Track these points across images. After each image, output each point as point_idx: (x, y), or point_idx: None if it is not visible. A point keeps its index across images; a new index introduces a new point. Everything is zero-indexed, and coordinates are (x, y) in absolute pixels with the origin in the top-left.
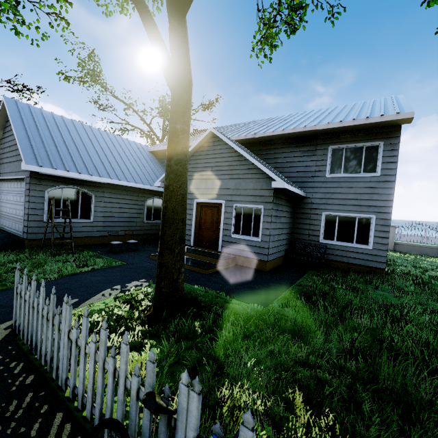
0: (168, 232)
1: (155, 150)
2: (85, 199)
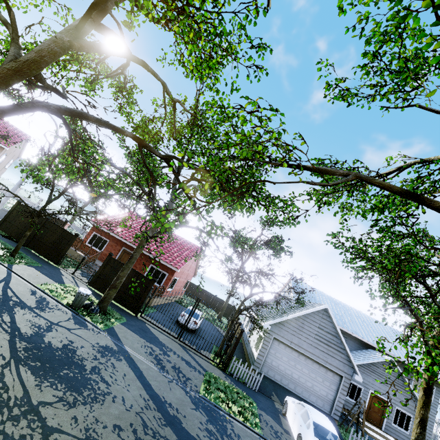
0: None
1: None
2: None
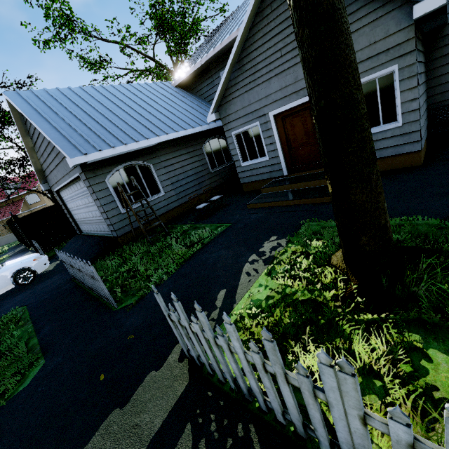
0: (349, 150)
1: (181, 82)
2: (145, 173)
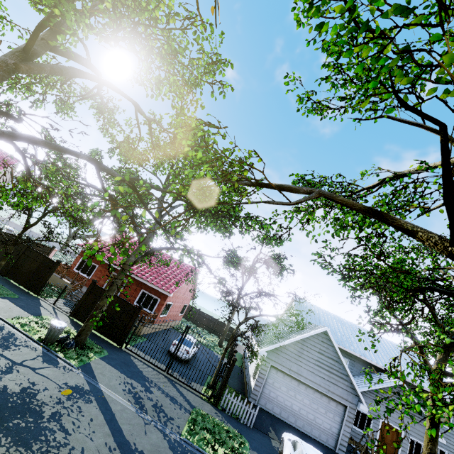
0: None
1: None
2: None
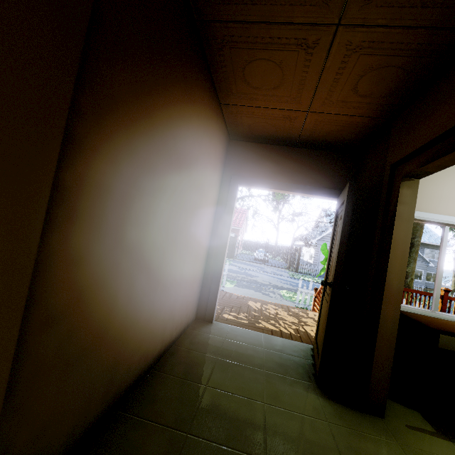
0: None
1: None
2: None
